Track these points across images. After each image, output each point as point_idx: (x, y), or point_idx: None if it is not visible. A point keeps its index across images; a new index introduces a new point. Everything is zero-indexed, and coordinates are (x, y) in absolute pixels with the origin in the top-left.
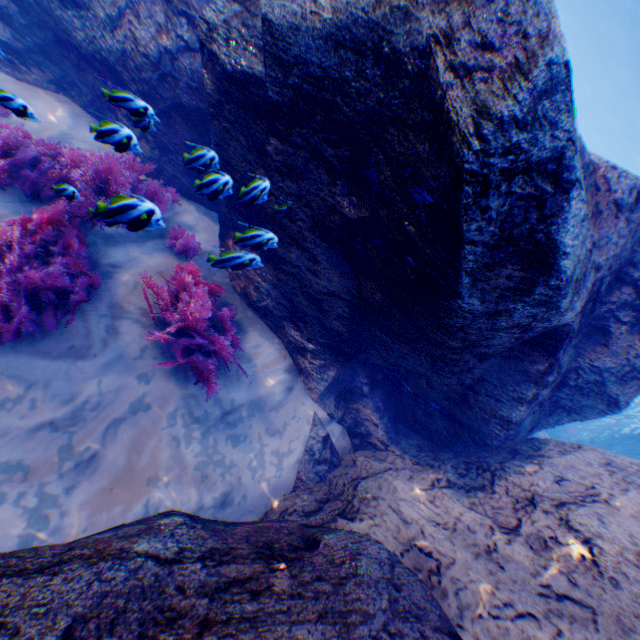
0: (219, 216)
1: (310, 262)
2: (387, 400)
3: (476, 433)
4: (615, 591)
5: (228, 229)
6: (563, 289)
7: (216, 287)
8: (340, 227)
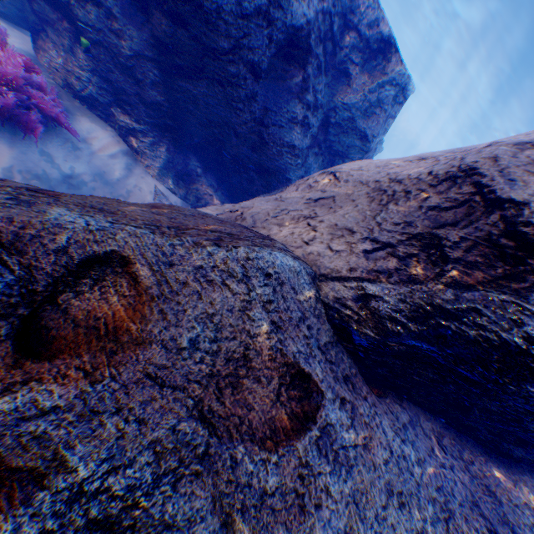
0: (30, 26)
1: (110, 21)
2: (220, 183)
3: (279, 173)
4: (346, 185)
5: (41, 35)
6: None
7: (30, 63)
8: None
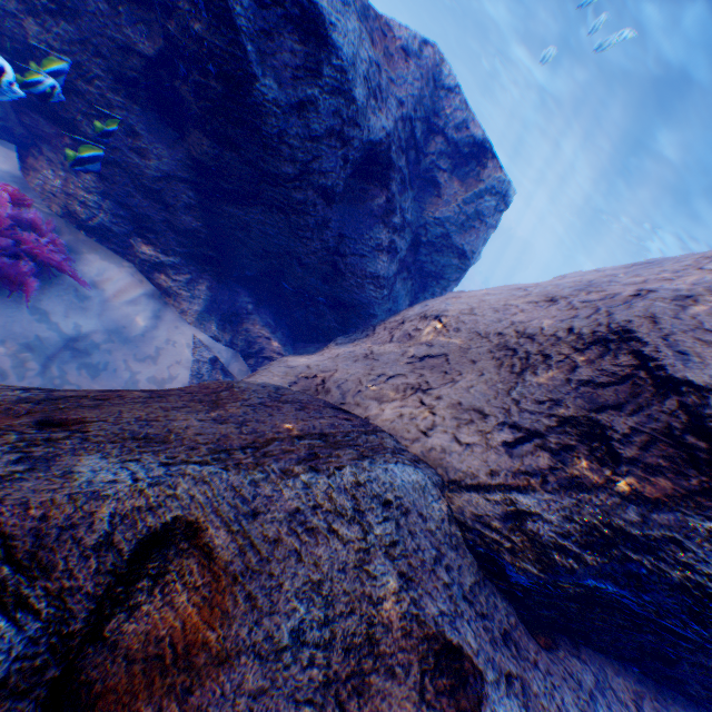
0: (14, 138)
1: (130, 139)
2: (280, 320)
3: (360, 308)
4: (458, 336)
5: (30, 149)
6: (349, 74)
7: (18, 193)
8: (144, 74)
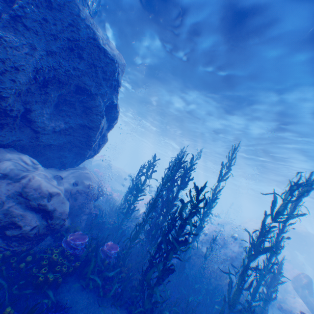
0: None
1: None
2: None
3: None
4: None
5: None
6: None
7: None
8: None
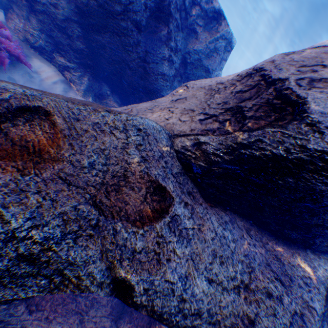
0: (3, 6)
1: None
2: (123, 101)
3: (157, 92)
4: (193, 90)
5: (9, 10)
6: None
7: (1, 24)
8: None
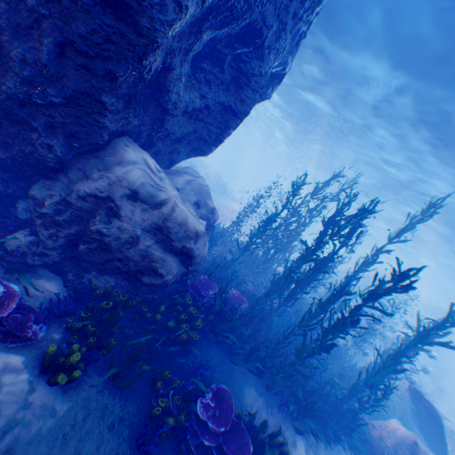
0: None
1: None
2: None
3: None
4: None
5: None
6: None
7: None
8: None
